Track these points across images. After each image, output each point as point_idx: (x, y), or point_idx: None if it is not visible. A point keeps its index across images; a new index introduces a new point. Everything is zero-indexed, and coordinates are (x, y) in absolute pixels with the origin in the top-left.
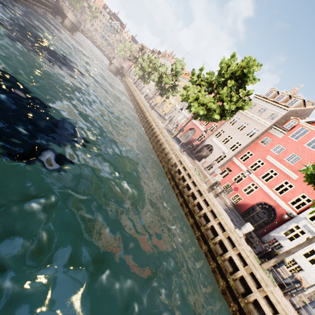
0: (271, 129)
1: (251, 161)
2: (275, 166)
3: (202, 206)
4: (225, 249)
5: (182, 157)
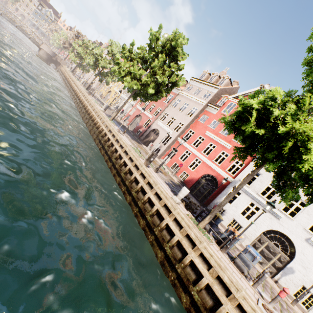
0: (207, 107)
1: (194, 139)
2: (213, 139)
3: (138, 180)
4: (163, 218)
5: (119, 135)
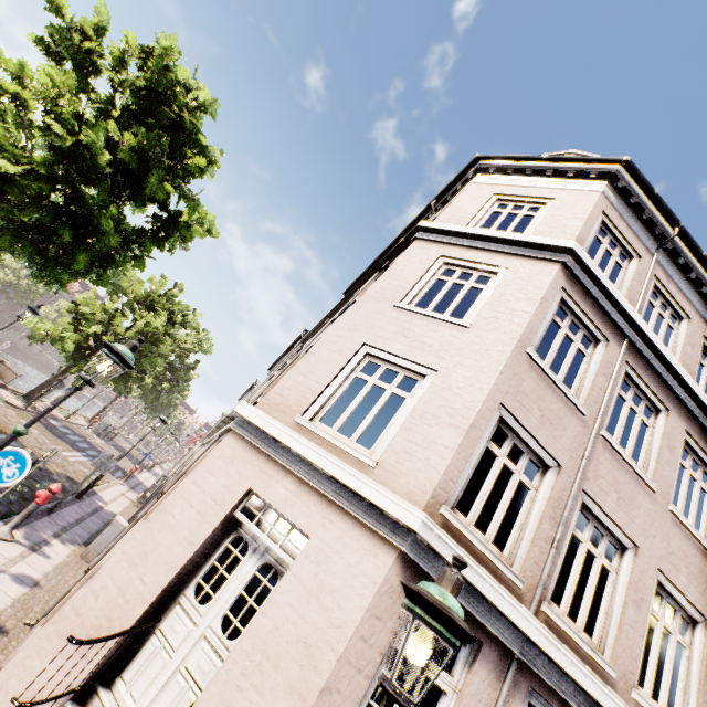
0: None
1: None
2: None
3: None
4: None
5: None
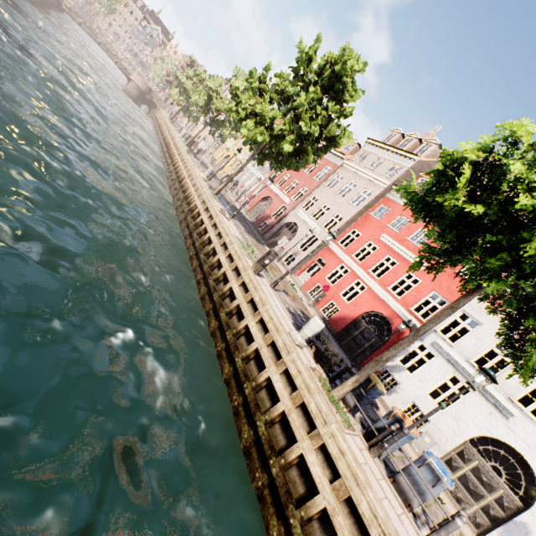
0: (390, 193)
1: (357, 246)
2: (393, 250)
3: (235, 293)
4: (265, 368)
5: (219, 216)
